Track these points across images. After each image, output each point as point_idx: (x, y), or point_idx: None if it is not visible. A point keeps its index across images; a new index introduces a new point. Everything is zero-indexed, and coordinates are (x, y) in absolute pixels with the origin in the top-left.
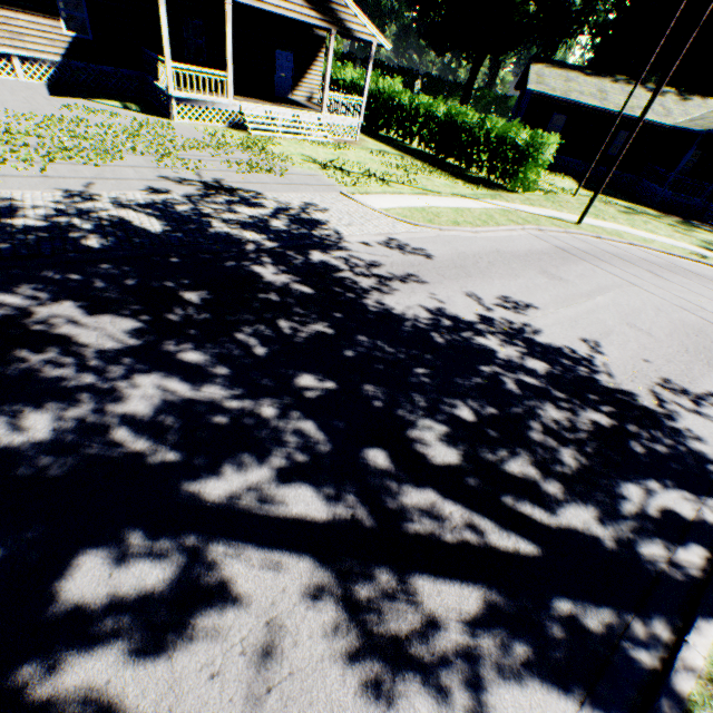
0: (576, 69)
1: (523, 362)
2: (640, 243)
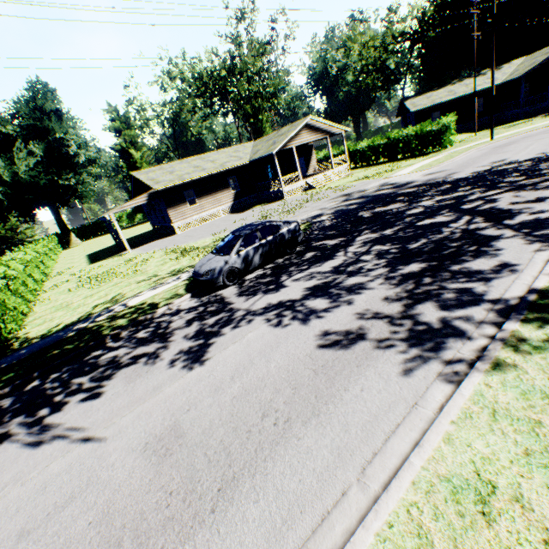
0: (428, 92)
1: (520, 165)
2: (530, 130)
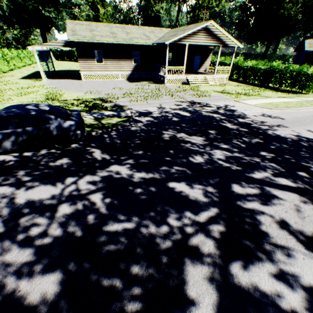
0: None
1: None
2: None
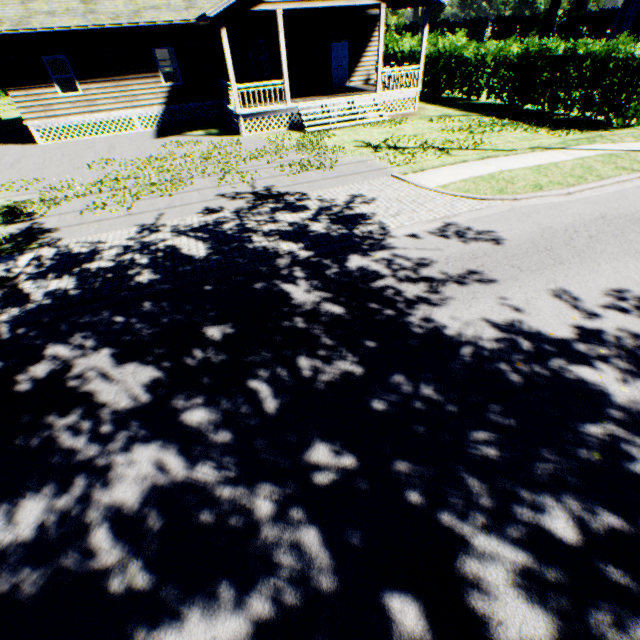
0: None
1: None
2: None
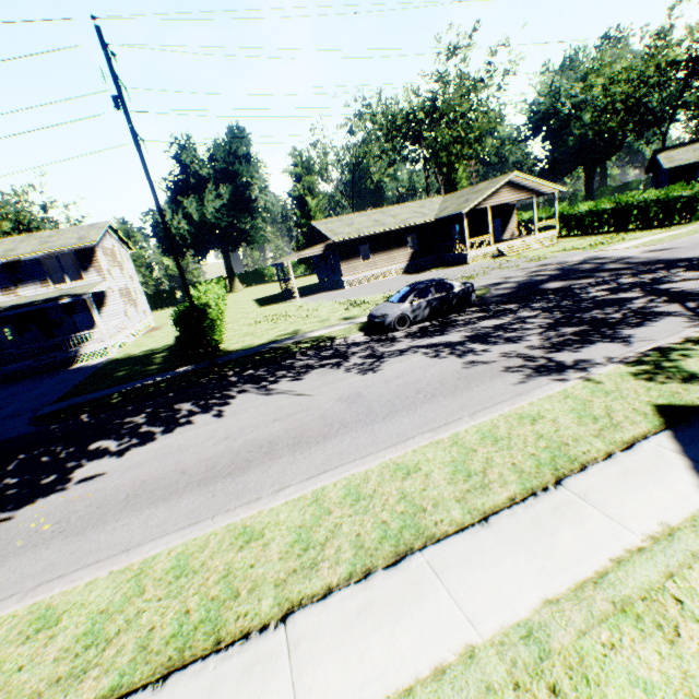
0: (697, 141)
1: None
2: None
